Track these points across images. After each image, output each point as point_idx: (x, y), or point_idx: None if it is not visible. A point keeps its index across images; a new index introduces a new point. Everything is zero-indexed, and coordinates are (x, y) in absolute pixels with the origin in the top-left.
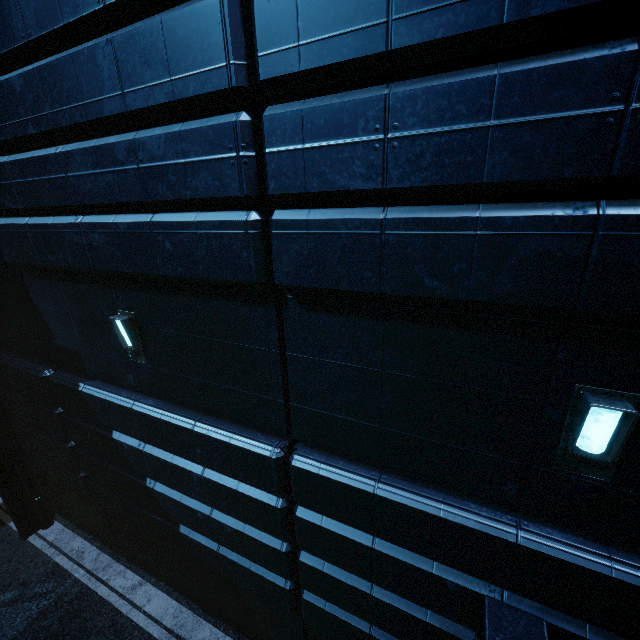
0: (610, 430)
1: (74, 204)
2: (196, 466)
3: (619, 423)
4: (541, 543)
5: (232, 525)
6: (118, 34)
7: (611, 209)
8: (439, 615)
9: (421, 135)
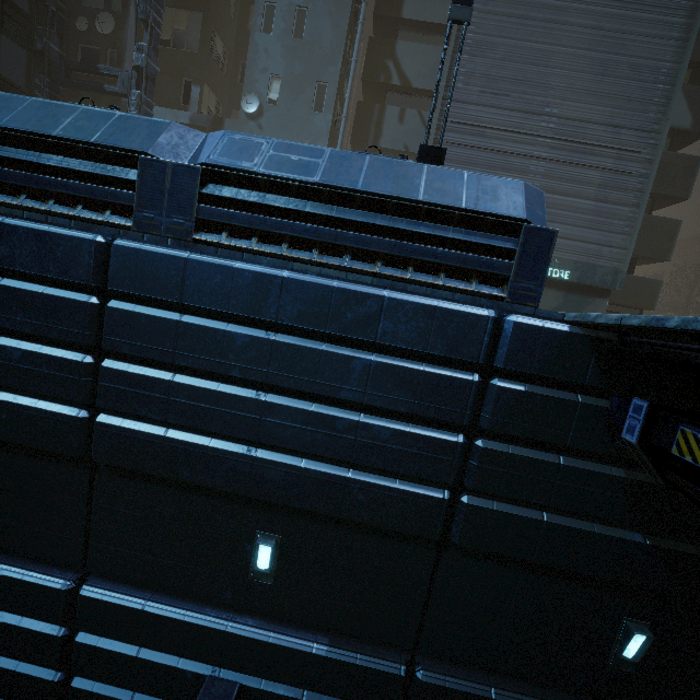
0: (267, 555)
1: None
2: None
3: (271, 551)
4: (239, 628)
5: (3, 665)
6: (4, 284)
7: (260, 454)
8: None
9: (186, 403)
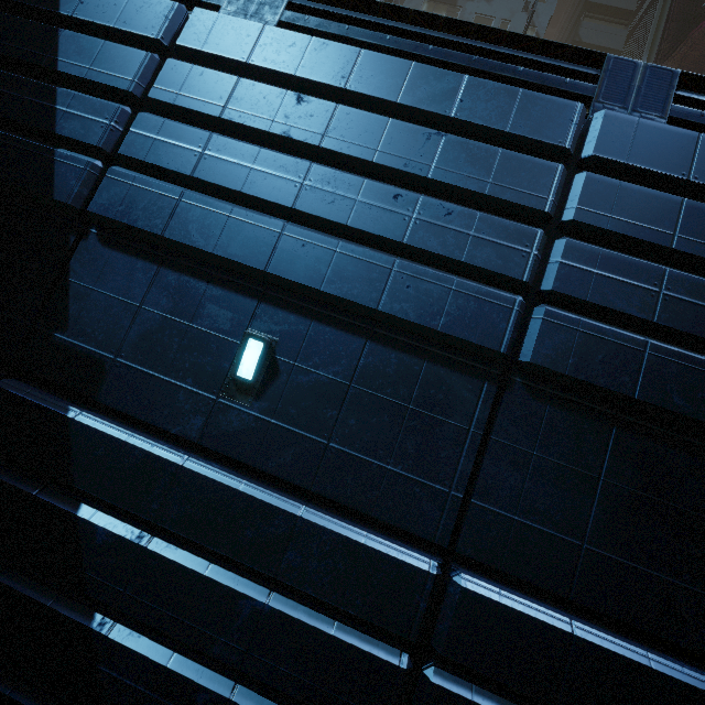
0: None
1: (294, 207)
2: (256, 587)
3: None
4: None
5: None
6: (453, 135)
7: None
8: None
9: (685, 300)
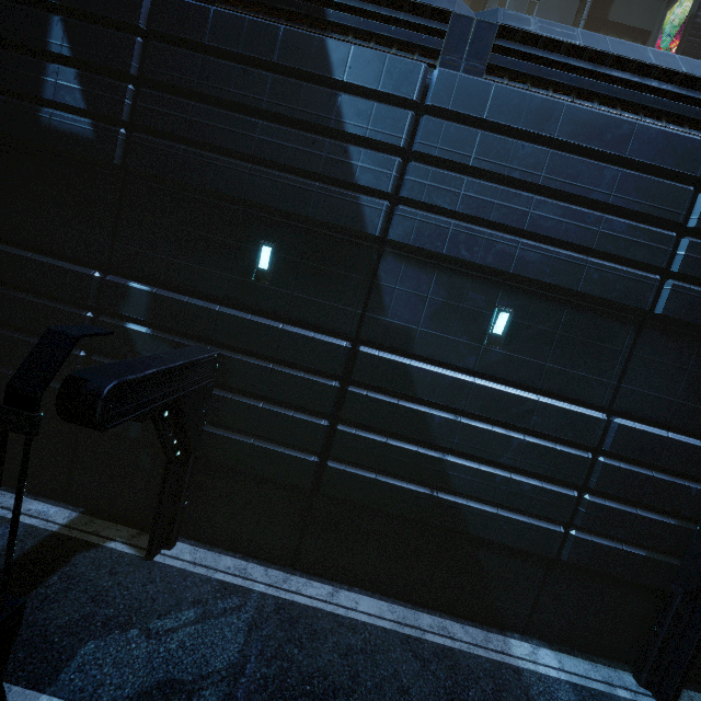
0: None
1: (524, 229)
2: (517, 433)
3: None
4: None
5: (532, 482)
6: (626, 171)
7: None
8: (674, 518)
9: None
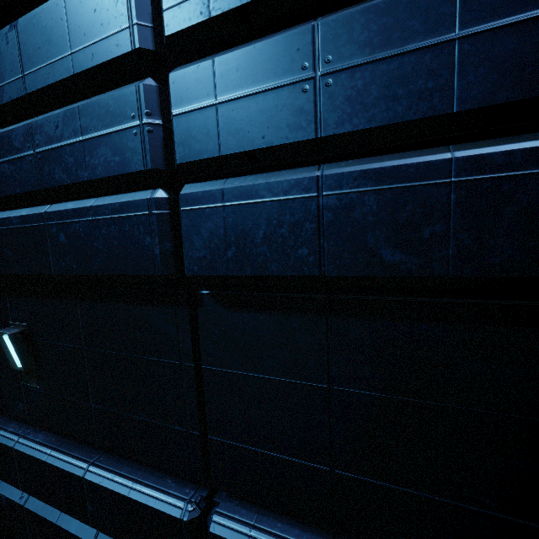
0: None
1: None
2: (87, 529)
3: None
4: None
5: None
6: (22, 17)
7: None
8: None
9: (362, 65)
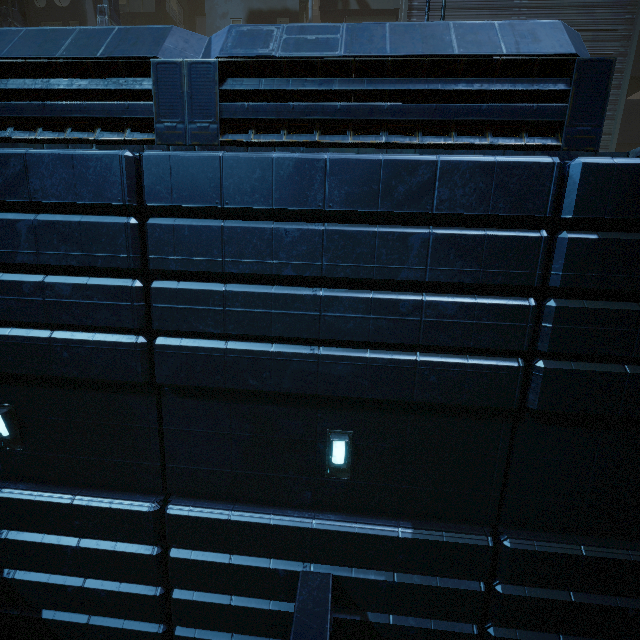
0: (342, 451)
1: None
2: (71, 539)
3: (346, 447)
4: (324, 524)
5: (107, 588)
6: (40, 219)
7: (323, 351)
8: (278, 601)
9: (242, 311)
